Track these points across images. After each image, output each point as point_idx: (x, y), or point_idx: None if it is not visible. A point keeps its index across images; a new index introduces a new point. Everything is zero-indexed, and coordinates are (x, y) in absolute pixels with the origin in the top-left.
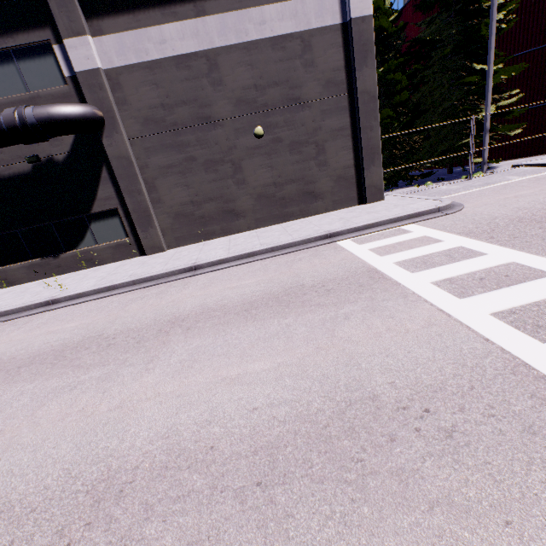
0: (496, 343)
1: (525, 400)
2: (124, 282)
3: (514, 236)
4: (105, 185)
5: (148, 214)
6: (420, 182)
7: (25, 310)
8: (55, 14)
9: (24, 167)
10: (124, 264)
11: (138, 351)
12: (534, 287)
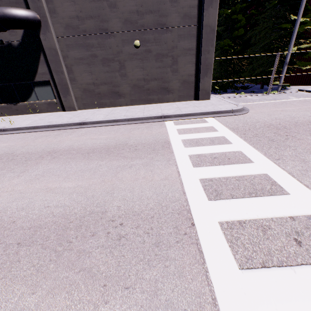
0: (186, 195)
1: (170, 229)
2: (43, 125)
3: (256, 135)
4: (42, 65)
5: (67, 87)
6: (240, 91)
7: None
8: None
9: None
10: (52, 114)
11: (22, 165)
12: (235, 168)
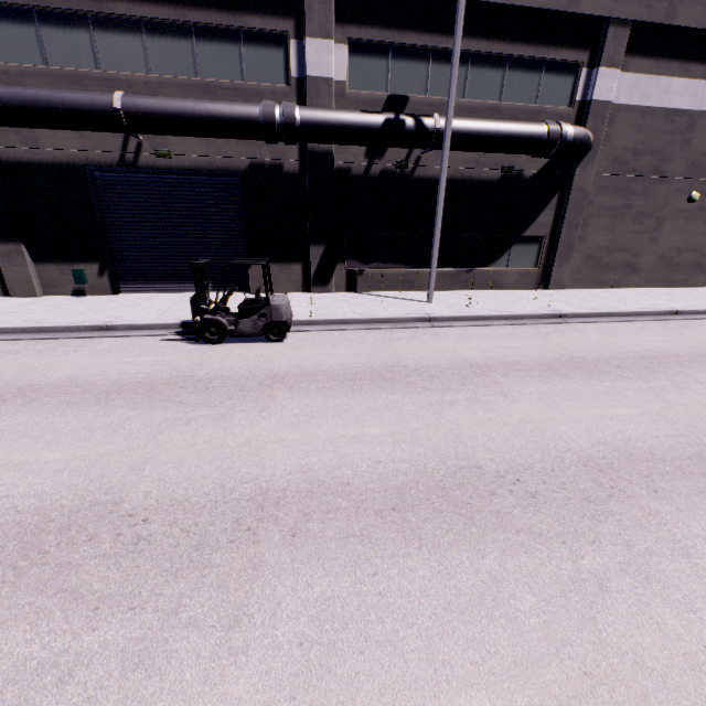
0: None
1: None
2: (621, 312)
3: None
4: (548, 211)
5: (571, 250)
6: None
7: (536, 318)
8: (606, 43)
9: (493, 175)
10: (541, 294)
11: None
12: None
